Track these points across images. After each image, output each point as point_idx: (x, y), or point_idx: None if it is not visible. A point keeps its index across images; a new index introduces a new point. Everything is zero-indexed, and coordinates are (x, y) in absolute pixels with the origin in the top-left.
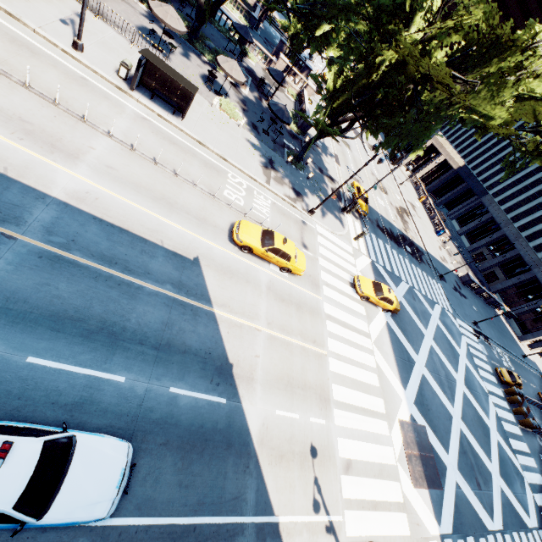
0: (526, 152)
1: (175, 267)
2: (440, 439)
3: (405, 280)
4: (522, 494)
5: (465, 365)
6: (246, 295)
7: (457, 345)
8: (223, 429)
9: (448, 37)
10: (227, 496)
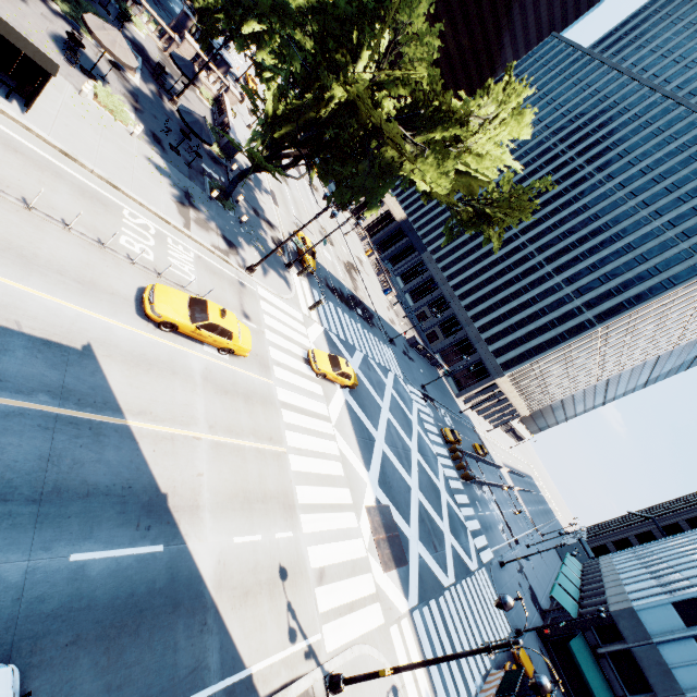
0: (462, 220)
1: (51, 364)
2: (403, 514)
3: (359, 349)
4: (466, 543)
5: (418, 432)
6: (174, 392)
7: (410, 413)
8: (165, 587)
9: (396, 88)
10: (182, 673)
